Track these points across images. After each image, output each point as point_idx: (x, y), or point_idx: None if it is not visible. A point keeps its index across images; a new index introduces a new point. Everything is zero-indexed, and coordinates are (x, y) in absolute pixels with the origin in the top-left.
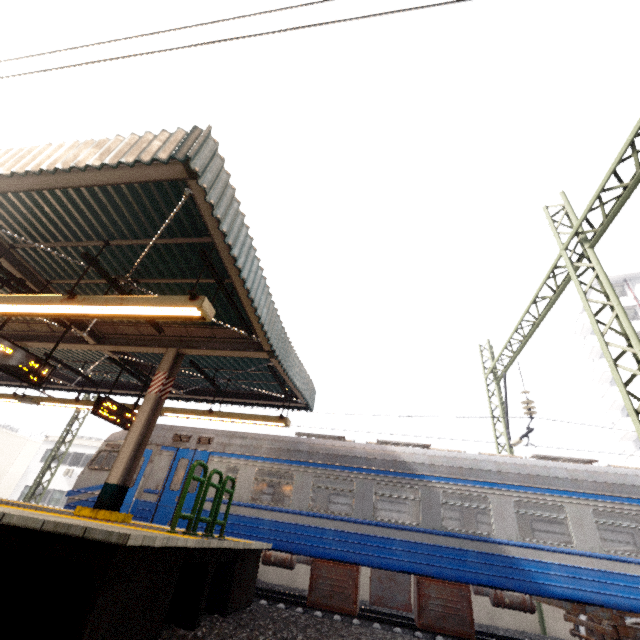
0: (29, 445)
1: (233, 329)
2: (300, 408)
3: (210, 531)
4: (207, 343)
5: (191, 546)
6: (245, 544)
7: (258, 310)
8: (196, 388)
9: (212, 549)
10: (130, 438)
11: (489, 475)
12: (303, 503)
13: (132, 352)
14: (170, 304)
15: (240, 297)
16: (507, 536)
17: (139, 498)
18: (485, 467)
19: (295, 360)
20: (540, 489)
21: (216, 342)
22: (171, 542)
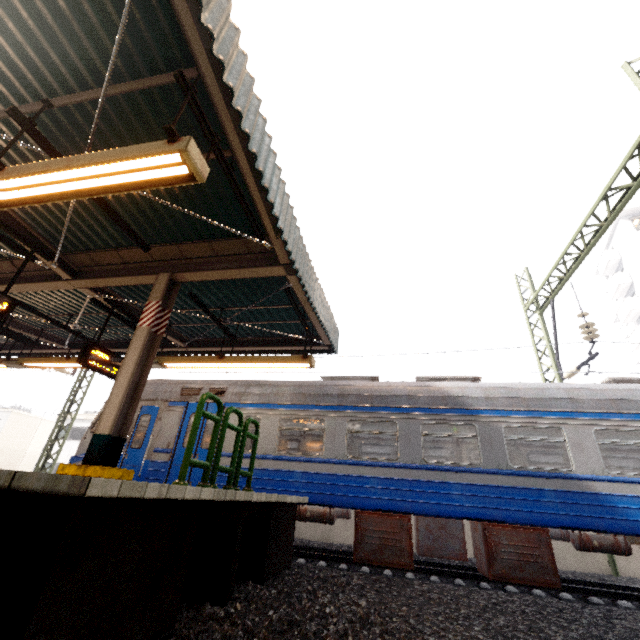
0: (44, 424)
1: (238, 233)
2: (322, 352)
3: (233, 484)
4: (207, 265)
5: (208, 499)
6: (279, 497)
7: (269, 195)
8: (202, 339)
9: (238, 504)
10: (121, 380)
11: (560, 404)
12: (338, 451)
13: (117, 286)
14: (139, 153)
15: (243, 174)
16: (590, 470)
17: (149, 459)
18: (554, 395)
19: (316, 286)
20: (626, 415)
21: (218, 263)
22: (174, 492)
